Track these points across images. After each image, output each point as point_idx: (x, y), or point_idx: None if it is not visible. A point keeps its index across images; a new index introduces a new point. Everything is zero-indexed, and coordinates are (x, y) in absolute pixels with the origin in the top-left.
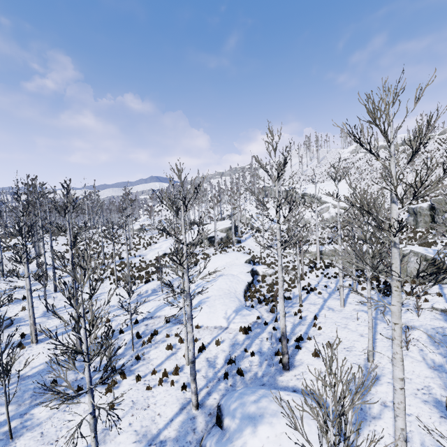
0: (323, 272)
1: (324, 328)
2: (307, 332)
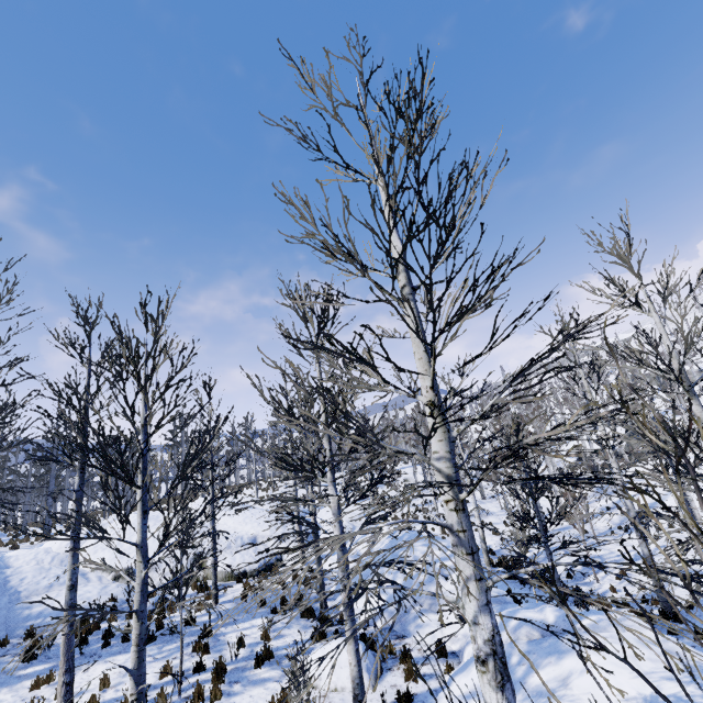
0: None
1: None
2: None
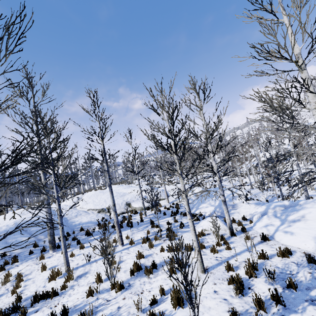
0: None
1: None
2: None
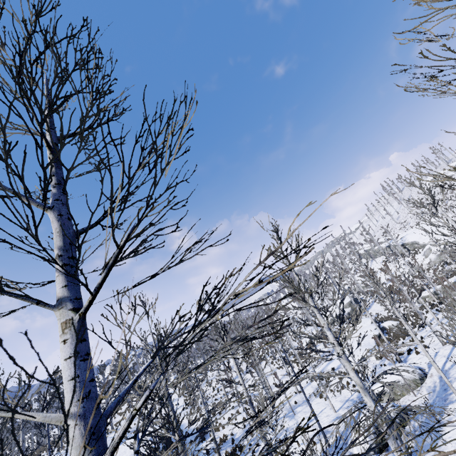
0: (438, 308)
1: (426, 341)
2: (416, 346)
